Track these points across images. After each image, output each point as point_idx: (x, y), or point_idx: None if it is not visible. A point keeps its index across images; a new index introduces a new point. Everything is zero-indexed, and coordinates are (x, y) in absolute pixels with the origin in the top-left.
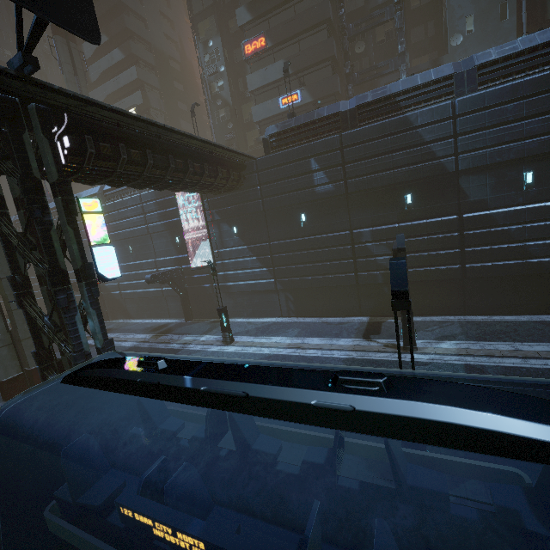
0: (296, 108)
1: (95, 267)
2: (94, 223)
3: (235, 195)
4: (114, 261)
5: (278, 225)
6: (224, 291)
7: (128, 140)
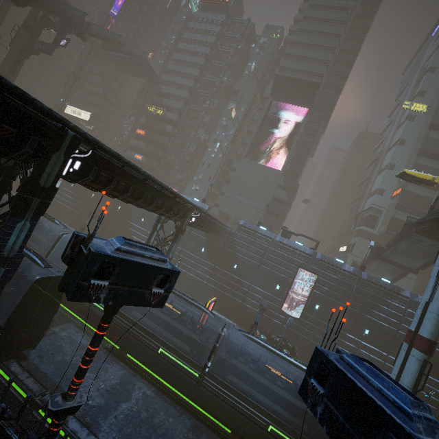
0: (139, 161)
1: None
2: None
3: None
4: None
5: (86, 192)
6: (54, 203)
7: None
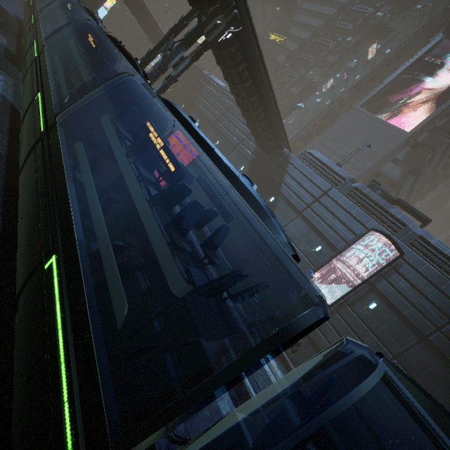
0: None
1: (98, 9)
2: (109, 3)
3: (169, 70)
4: (104, 15)
5: None
6: None
7: (137, 3)
